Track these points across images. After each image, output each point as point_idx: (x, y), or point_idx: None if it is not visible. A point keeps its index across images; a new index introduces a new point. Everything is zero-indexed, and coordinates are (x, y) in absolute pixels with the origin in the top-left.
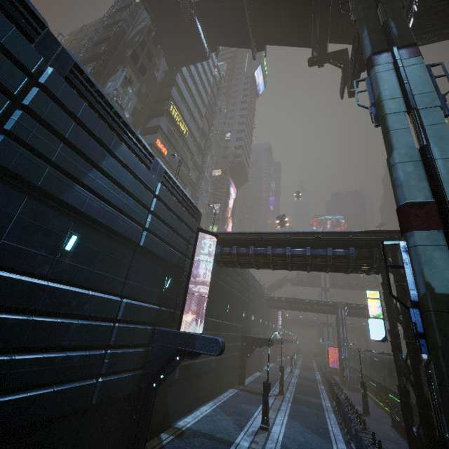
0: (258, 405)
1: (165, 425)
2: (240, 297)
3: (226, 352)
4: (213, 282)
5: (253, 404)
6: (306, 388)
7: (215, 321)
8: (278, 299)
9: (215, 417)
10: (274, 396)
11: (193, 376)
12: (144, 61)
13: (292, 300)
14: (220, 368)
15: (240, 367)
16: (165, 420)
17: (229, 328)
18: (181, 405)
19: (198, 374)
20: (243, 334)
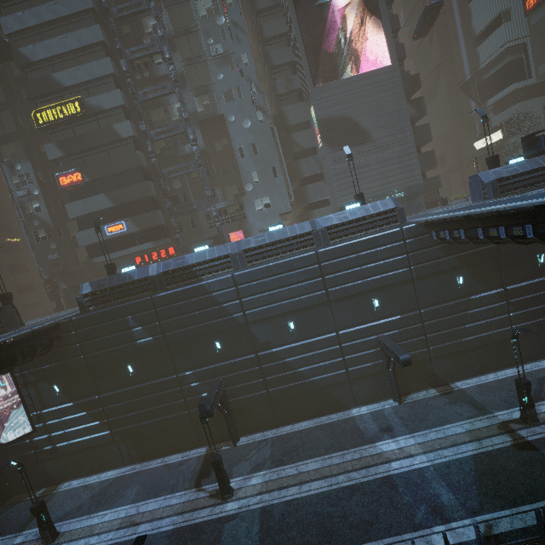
0: (143, 499)
1: (54, 482)
2: (170, 335)
3: (150, 417)
4: (52, 370)
5: (143, 494)
6: (349, 509)
7: (88, 401)
8: (442, 223)
9: (84, 492)
10: (210, 493)
11: (79, 450)
12: (0, 111)
13: (475, 219)
14: (150, 433)
15: (225, 421)
16: (51, 480)
17: (141, 392)
18: (70, 470)
19: (88, 448)
20: (213, 380)
